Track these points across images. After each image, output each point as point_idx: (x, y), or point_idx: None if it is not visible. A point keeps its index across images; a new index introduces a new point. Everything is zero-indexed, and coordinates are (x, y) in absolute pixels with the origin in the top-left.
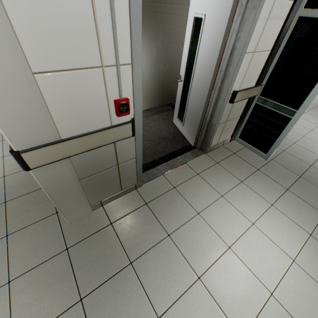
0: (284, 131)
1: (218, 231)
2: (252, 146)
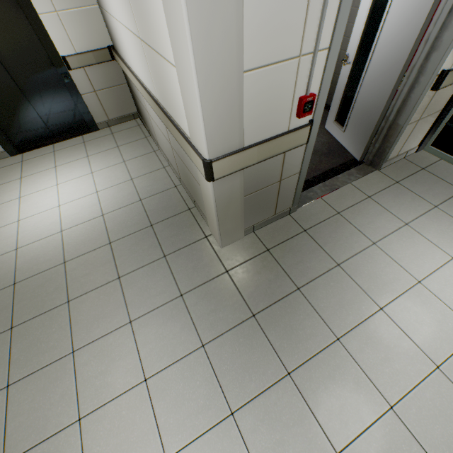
0: None
1: (402, 264)
2: None
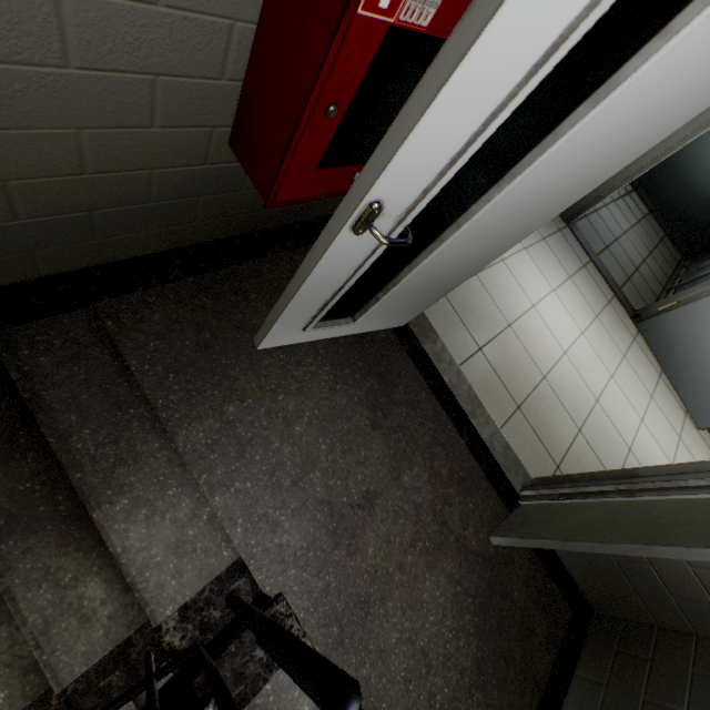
0: None
1: (555, 358)
2: None
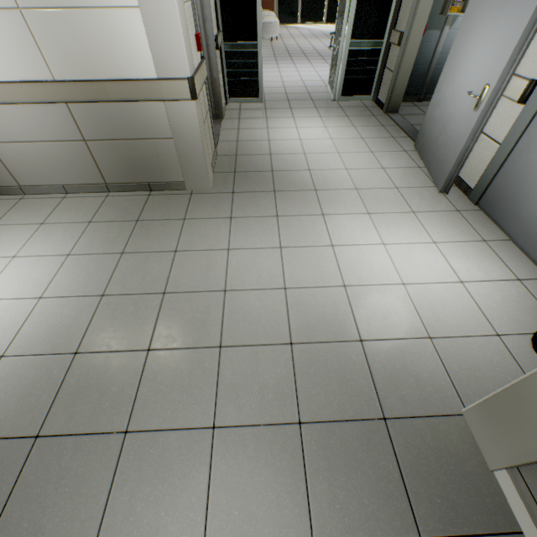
0: (260, 66)
1: (288, 139)
2: (245, 98)
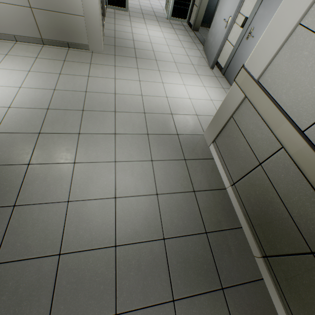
0: None
1: (142, 34)
2: (118, 7)
